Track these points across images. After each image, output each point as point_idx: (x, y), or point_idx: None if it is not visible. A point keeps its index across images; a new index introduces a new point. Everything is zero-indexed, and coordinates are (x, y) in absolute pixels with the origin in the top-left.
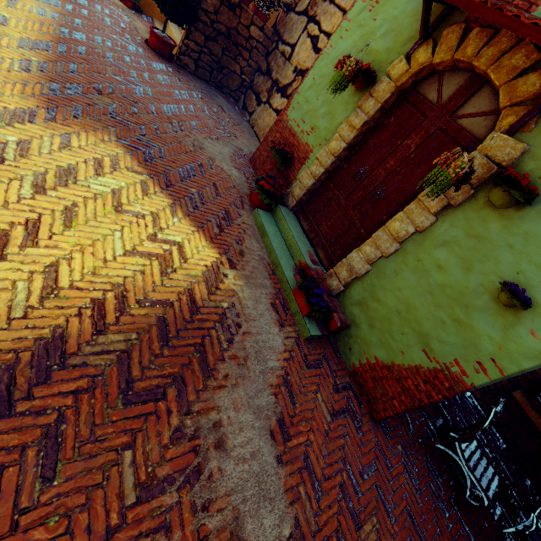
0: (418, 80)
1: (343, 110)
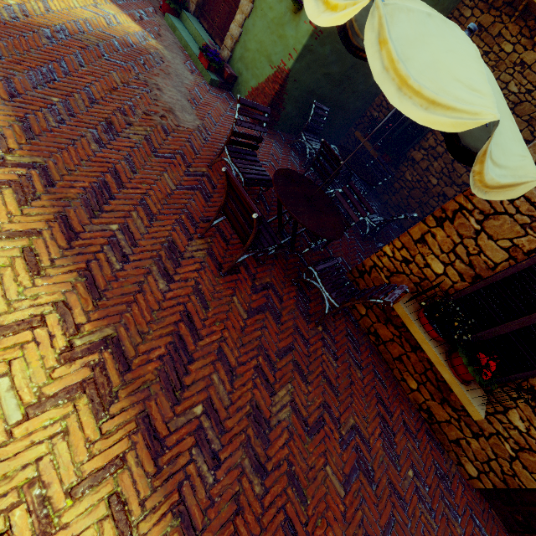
0: None
1: None
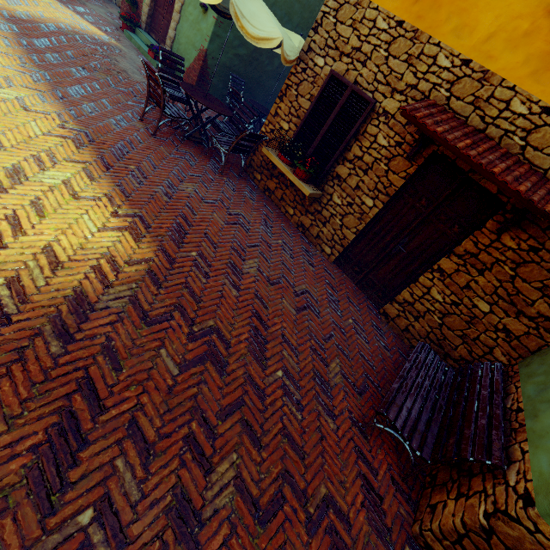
0: None
1: None
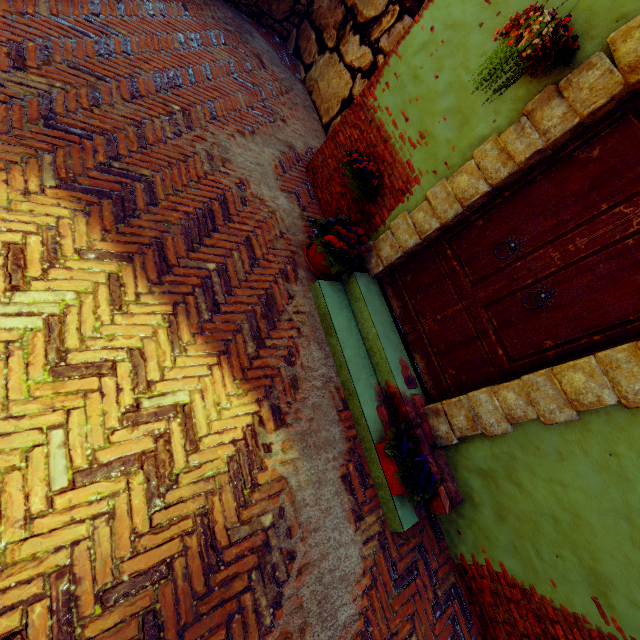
0: None
1: (490, 111)
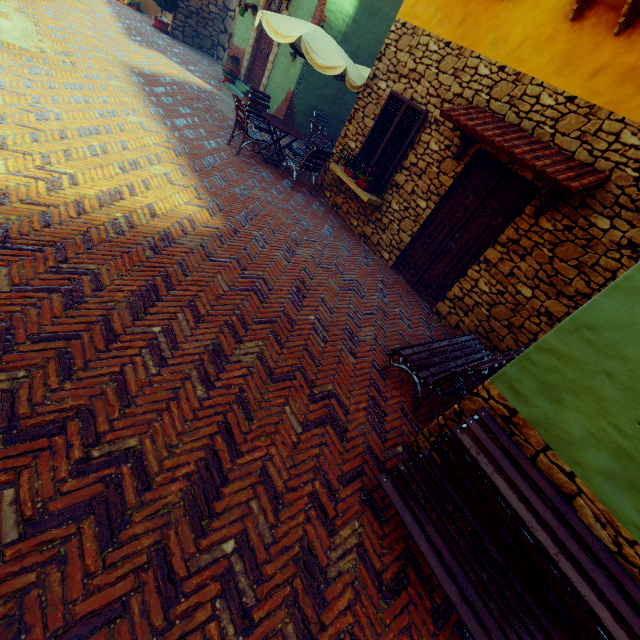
0: (270, 5)
1: (251, 27)
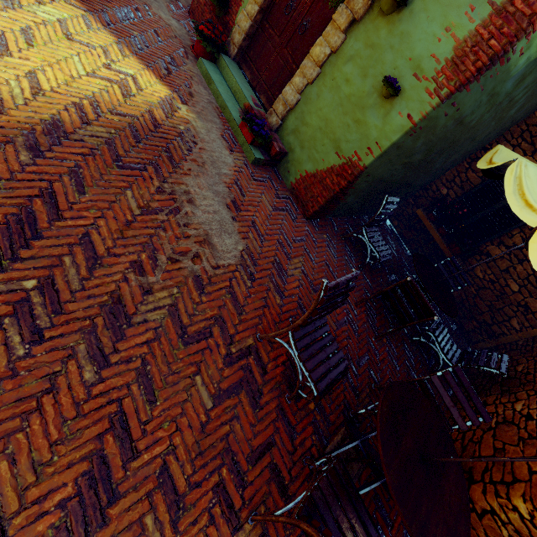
0: None
1: None
